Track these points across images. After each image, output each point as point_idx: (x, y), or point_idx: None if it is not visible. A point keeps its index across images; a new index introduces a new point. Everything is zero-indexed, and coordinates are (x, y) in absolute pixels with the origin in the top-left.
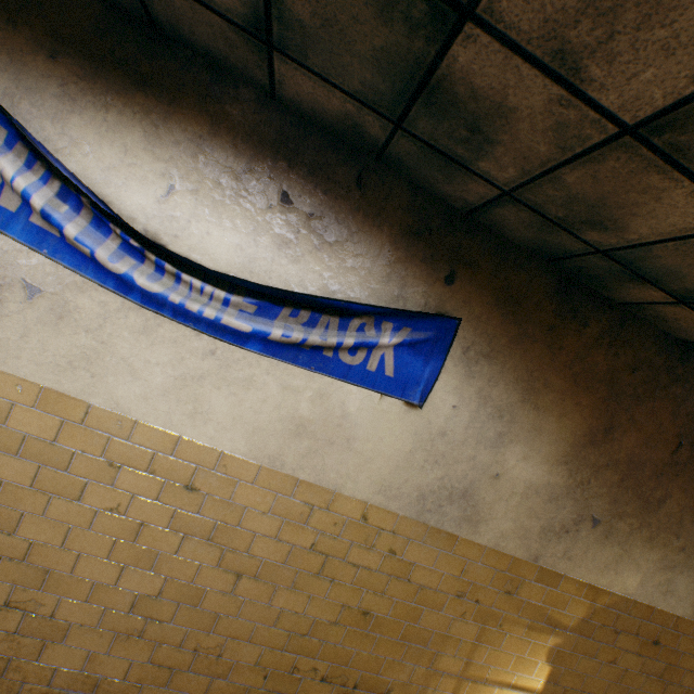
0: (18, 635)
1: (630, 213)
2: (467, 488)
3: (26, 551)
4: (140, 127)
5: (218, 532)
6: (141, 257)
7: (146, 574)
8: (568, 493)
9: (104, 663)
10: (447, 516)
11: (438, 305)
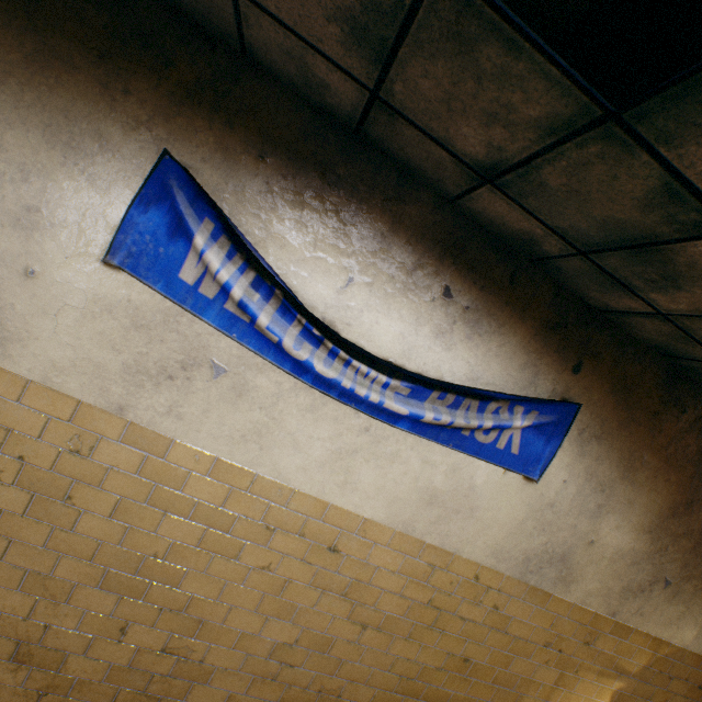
0: (170, 677)
1: None
2: (565, 552)
3: (185, 603)
4: (330, 224)
5: (351, 589)
6: (317, 343)
7: (286, 624)
8: (648, 558)
9: (240, 701)
10: (545, 577)
11: (563, 391)
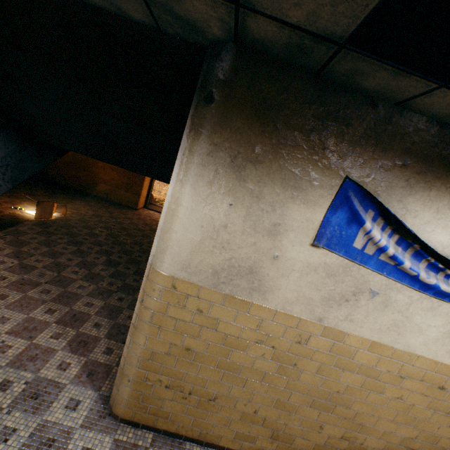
0: None
1: None
2: None
3: (352, 415)
4: (448, 195)
5: None
6: (436, 270)
7: (409, 427)
8: None
9: None
10: None
11: None
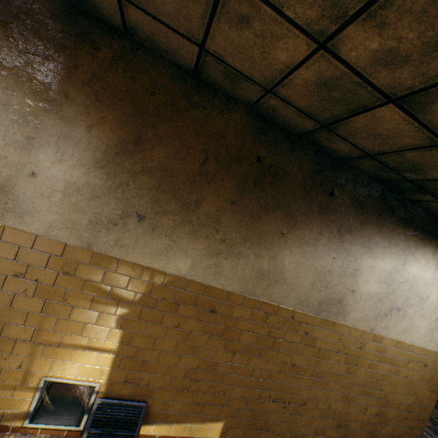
0: None
1: None
2: (4, 184)
3: None
4: None
5: None
6: None
7: None
8: (110, 193)
9: None
10: None
11: None
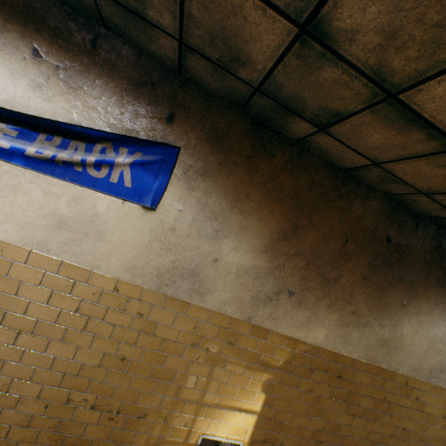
0: None
1: (243, 40)
2: (195, 269)
3: None
4: None
5: None
6: None
7: None
8: (270, 273)
9: None
10: (180, 289)
11: (163, 137)
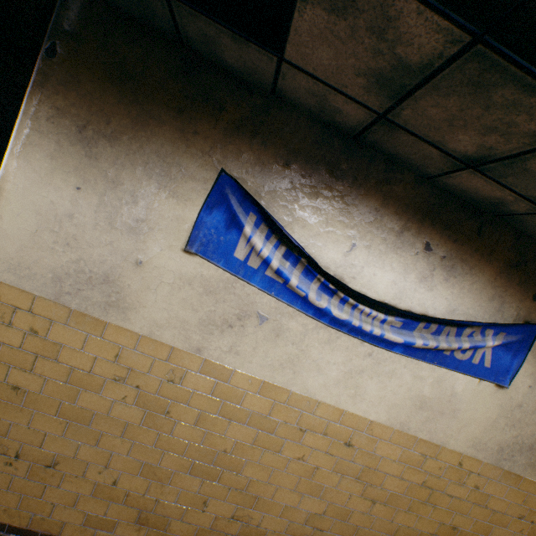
0: None
1: None
2: (533, 443)
3: (245, 484)
4: (337, 206)
5: (362, 473)
6: (331, 293)
7: (316, 499)
8: None
9: None
10: (516, 463)
11: (526, 315)
